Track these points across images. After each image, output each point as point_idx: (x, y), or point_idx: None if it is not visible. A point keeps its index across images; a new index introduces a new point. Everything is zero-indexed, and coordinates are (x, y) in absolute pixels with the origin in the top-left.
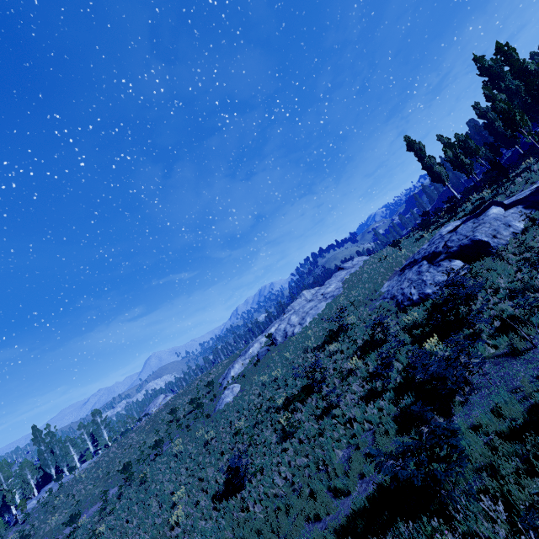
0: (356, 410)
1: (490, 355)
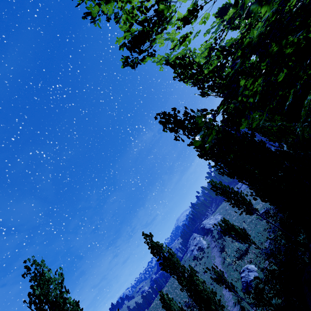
0: None
1: None
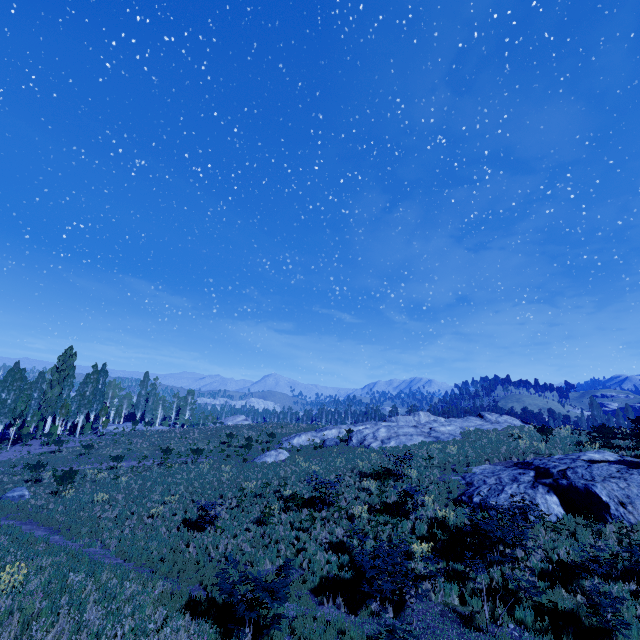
0: (312, 546)
1: (450, 605)
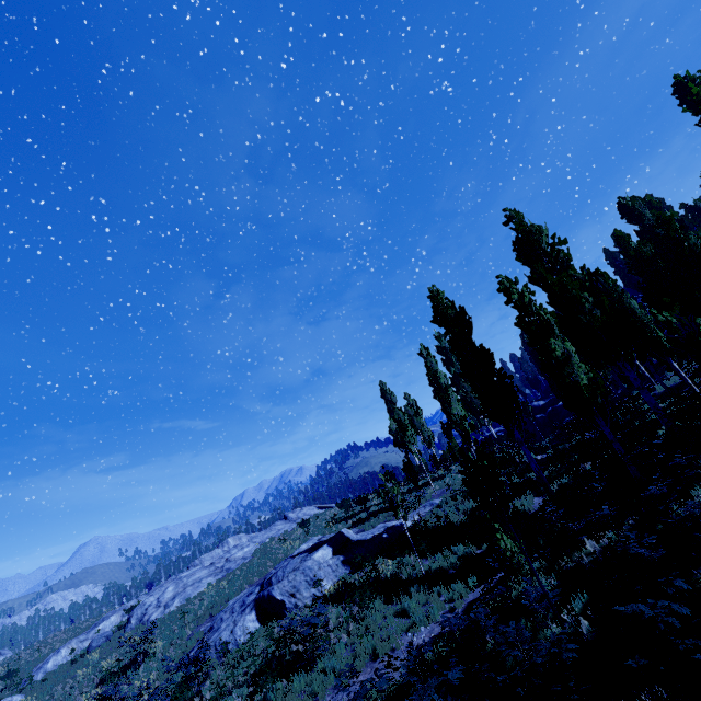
0: None
1: None
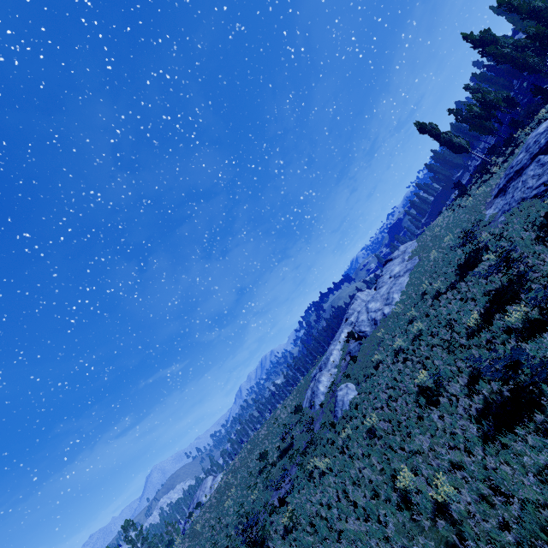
0: None
1: None
